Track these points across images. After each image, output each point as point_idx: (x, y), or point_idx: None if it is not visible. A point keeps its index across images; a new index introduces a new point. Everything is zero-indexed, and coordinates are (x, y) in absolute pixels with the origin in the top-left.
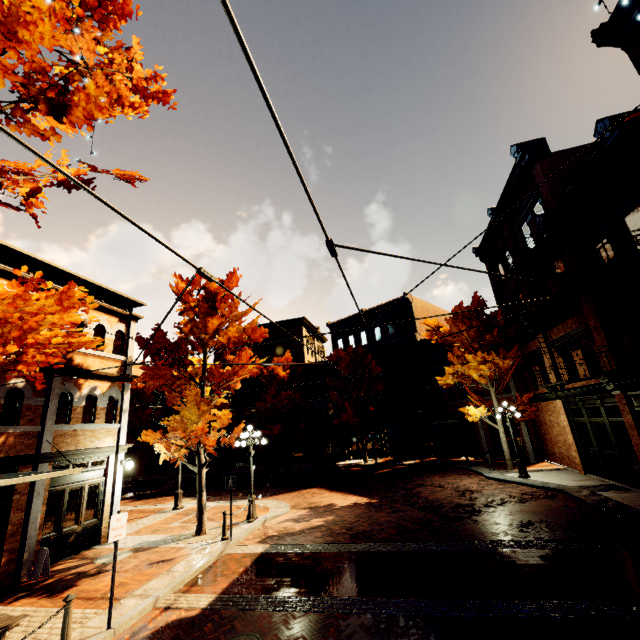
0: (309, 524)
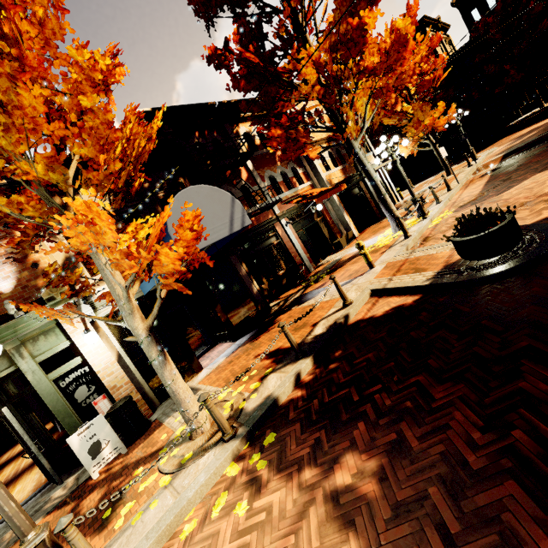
0: (524, 138)
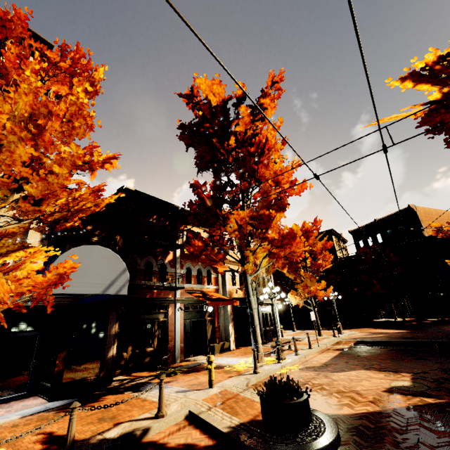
0: (375, 336)
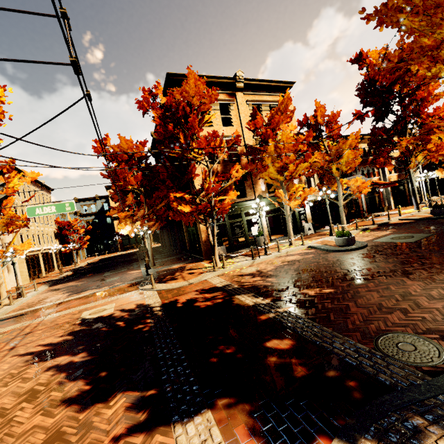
0: None
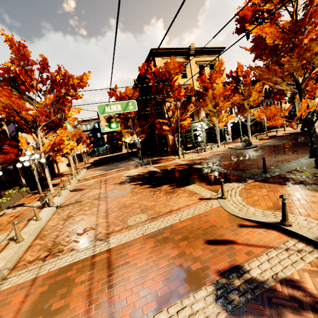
0: None
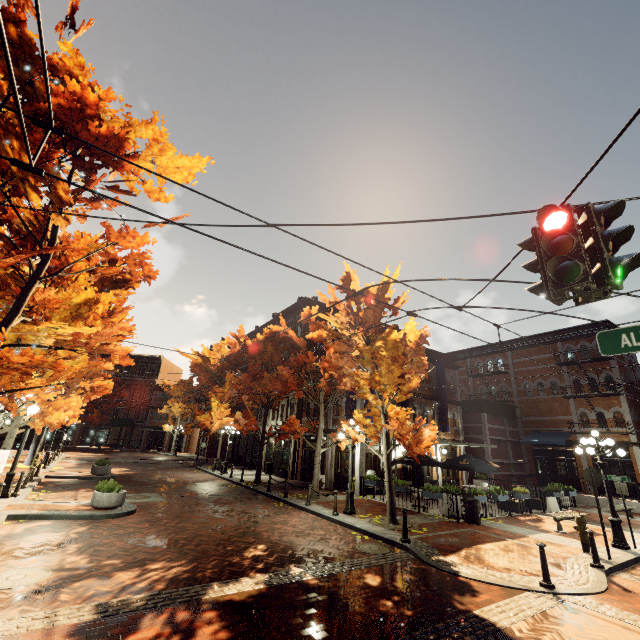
0: (88, 456)
